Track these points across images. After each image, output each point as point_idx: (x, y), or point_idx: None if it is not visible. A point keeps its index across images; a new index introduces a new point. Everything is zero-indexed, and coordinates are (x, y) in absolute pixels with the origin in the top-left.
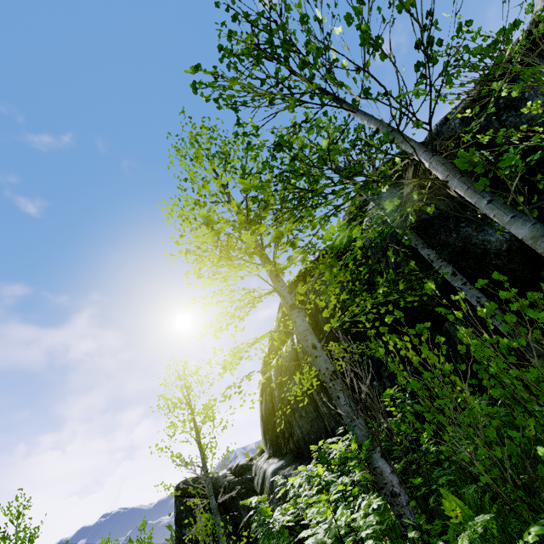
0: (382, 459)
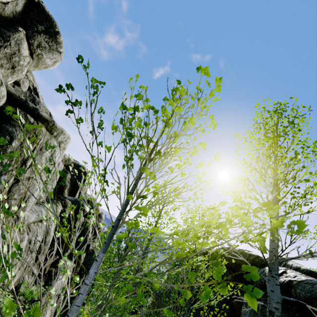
0: None
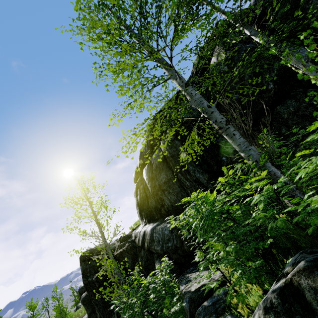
0: (272, 166)
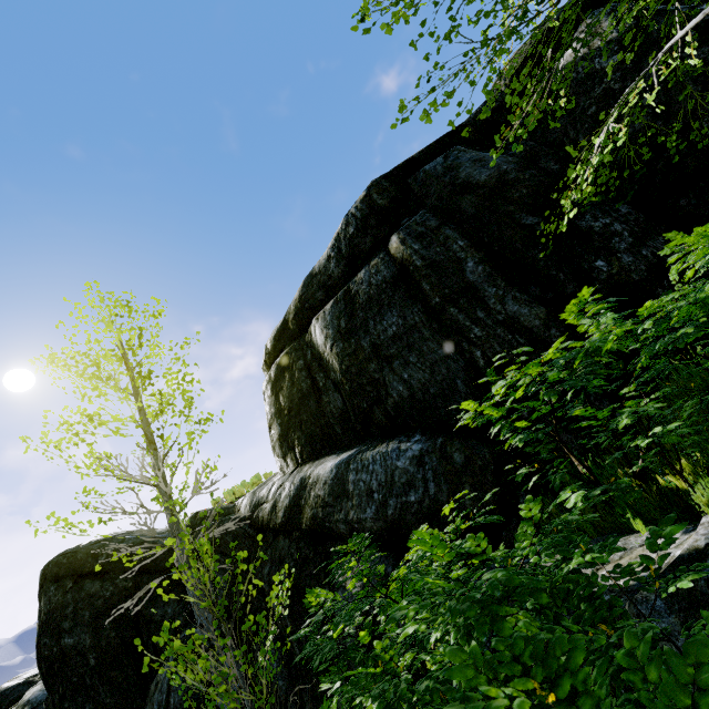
0: None
